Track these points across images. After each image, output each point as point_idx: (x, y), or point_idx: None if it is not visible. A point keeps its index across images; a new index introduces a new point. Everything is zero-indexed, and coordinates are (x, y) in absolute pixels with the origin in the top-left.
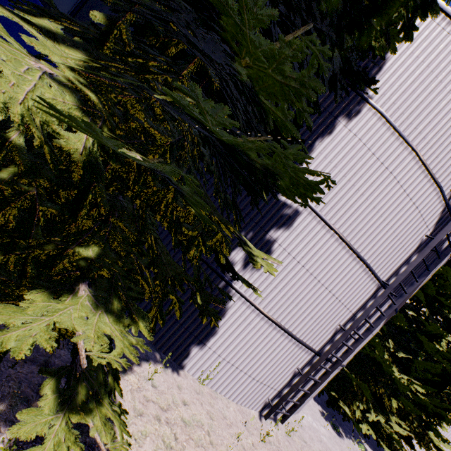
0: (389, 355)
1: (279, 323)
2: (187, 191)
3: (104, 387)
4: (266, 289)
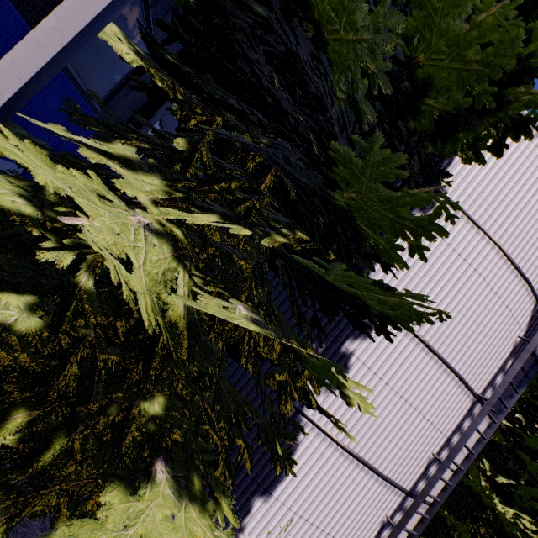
0: (485, 480)
1: (362, 457)
2: (314, 362)
3: None
4: (345, 415)
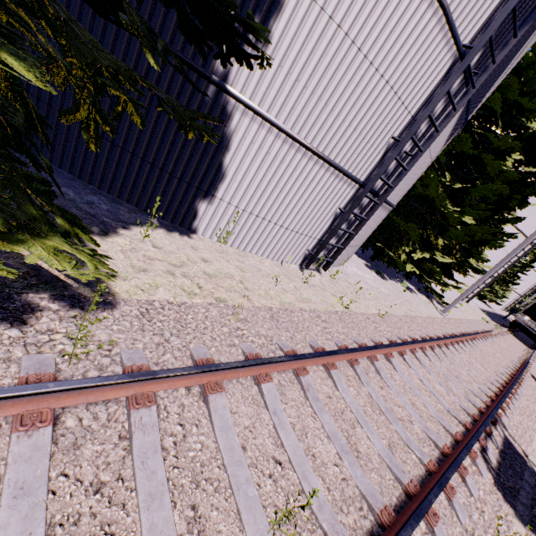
0: (443, 192)
1: (310, 145)
2: None
3: (47, 225)
4: (284, 88)
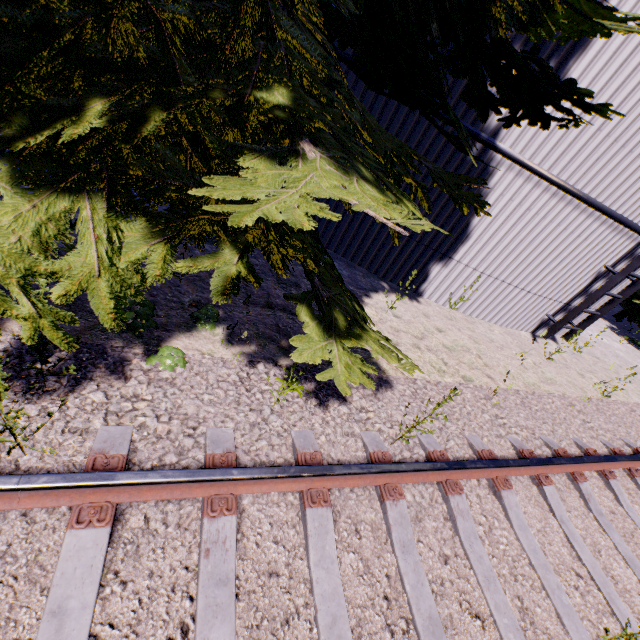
0: None
1: (586, 195)
2: None
3: (357, 314)
4: (568, 135)
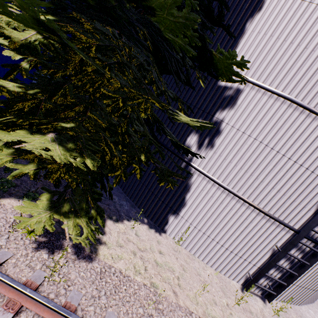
0: None
1: (241, 196)
2: (51, 25)
3: (85, 212)
4: (222, 165)
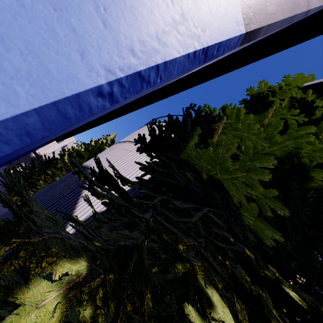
0: None
1: None
2: None
3: None
4: None
